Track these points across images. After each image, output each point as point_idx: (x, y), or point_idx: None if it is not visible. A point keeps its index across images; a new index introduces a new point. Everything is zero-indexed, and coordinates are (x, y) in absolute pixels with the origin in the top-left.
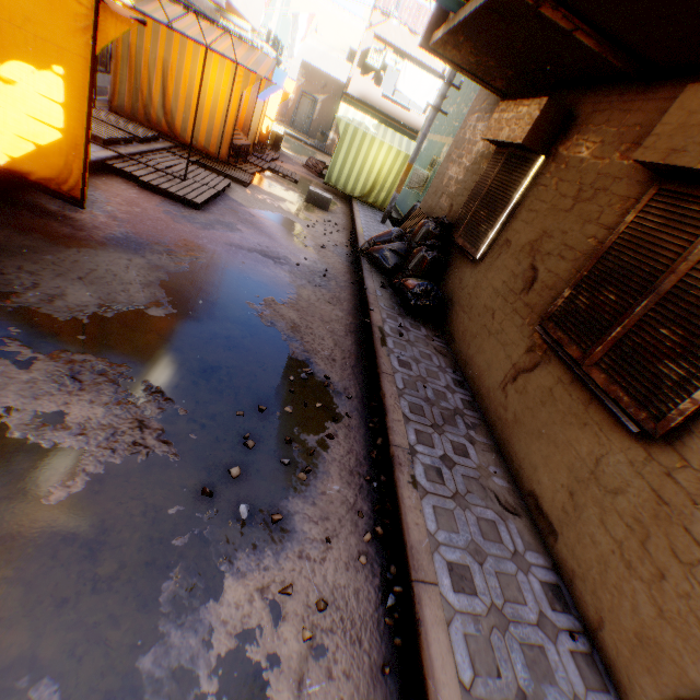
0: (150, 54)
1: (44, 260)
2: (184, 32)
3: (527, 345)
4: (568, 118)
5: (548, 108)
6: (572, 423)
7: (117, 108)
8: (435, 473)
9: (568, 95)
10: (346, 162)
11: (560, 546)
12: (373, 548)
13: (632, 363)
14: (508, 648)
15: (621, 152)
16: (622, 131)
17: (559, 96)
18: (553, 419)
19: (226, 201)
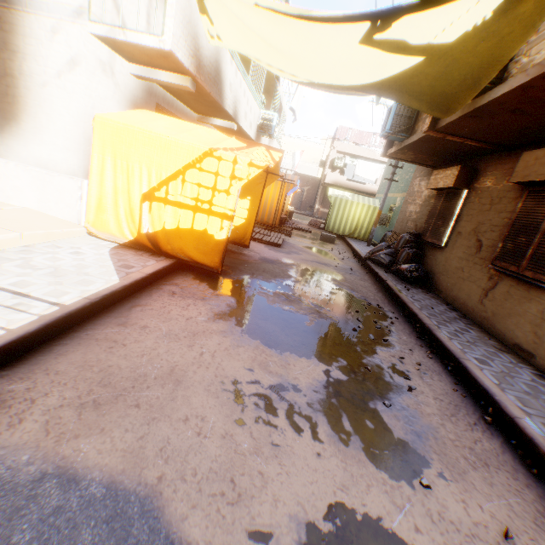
0: None
1: (248, 266)
2: None
3: (487, 276)
4: (474, 171)
5: (461, 169)
6: (523, 302)
7: None
8: (453, 334)
9: (470, 161)
10: (337, 217)
11: (537, 360)
12: (432, 356)
13: (540, 262)
14: (514, 382)
15: (506, 180)
16: (503, 172)
17: (466, 162)
18: (513, 304)
19: (287, 243)
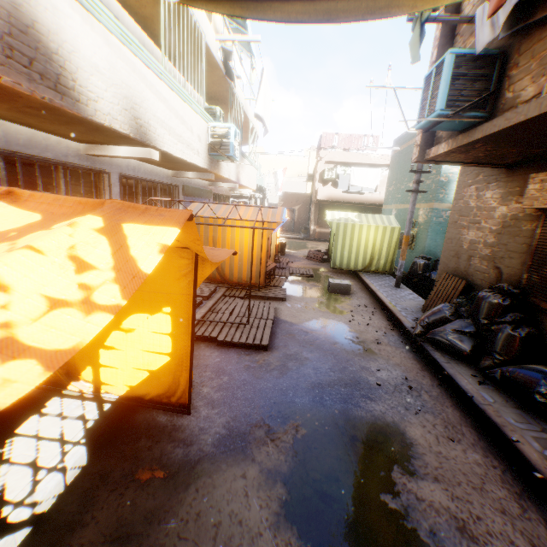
0: (203, 236)
1: (167, 535)
2: (223, 215)
3: None
4: None
5: None
6: None
7: None
8: None
9: None
10: (344, 248)
11: None
12: None
13: None
14: None
15: None
16: None
17: None
18: None
19: (280, 326)
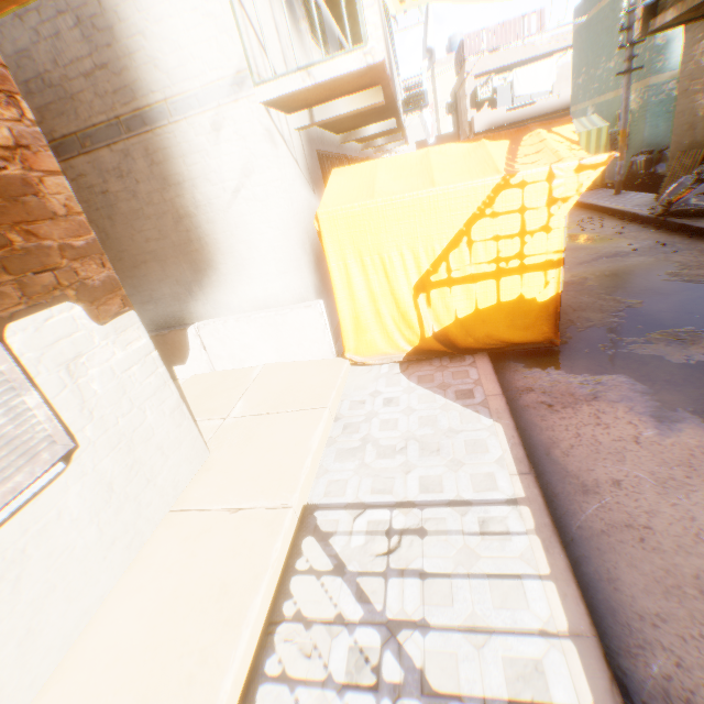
0: None
1: None
2: None
3: None
4: None
5: None
6: None
7: None
8: None
9: None
10: None
11: None
12: None
13: None
14: None
15: None
16: None
17: None
18: None
19: None
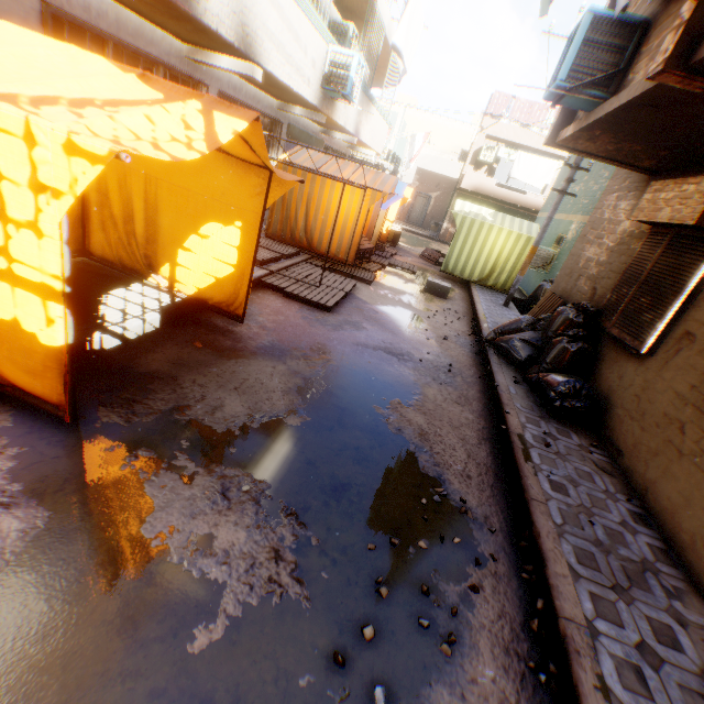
0: (298, 190)
1: (210, 373)
2: (325, 170)
3: None
4: None
5: None
6: None
7: (271, 233)
8: (633, 673)
9: None
10: (463, 250)
11: None
12: None
13: None
14: None
15: None
16: None
17: None
18: None
19: (353, 301)
